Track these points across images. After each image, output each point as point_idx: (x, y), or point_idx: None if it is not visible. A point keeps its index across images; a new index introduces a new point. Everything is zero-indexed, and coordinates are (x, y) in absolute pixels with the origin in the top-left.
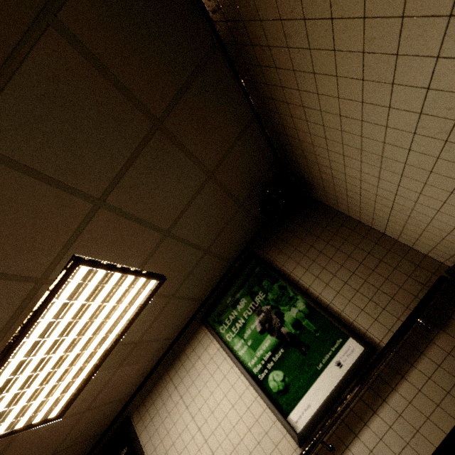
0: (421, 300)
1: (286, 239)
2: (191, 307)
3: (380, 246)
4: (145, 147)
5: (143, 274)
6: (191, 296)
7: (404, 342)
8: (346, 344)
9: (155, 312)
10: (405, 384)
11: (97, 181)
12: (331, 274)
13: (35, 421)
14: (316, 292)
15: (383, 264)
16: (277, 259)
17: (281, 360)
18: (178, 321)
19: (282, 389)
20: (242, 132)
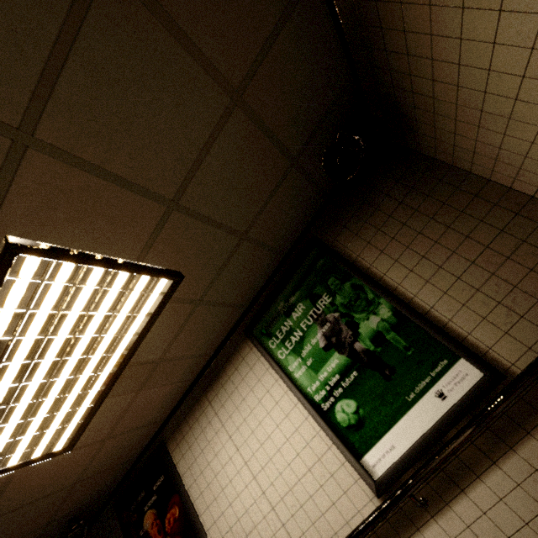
0: None
1: (364, 216)
2: (230, 315)
3: (524, 217)
4: (88, 13)
5: (144, 270)
6: (228, 300)
7: None
8: (454, 367)
9: (177, 323)
10: None
11: (1, 87)
12: (435, 266)
13: (34, 457)
14: (409, 293)
15: (527, 246)
16: (350, 246)
17: (354, 386)
18: (213, 334)
19: (354, 424)
20: (291, 6)
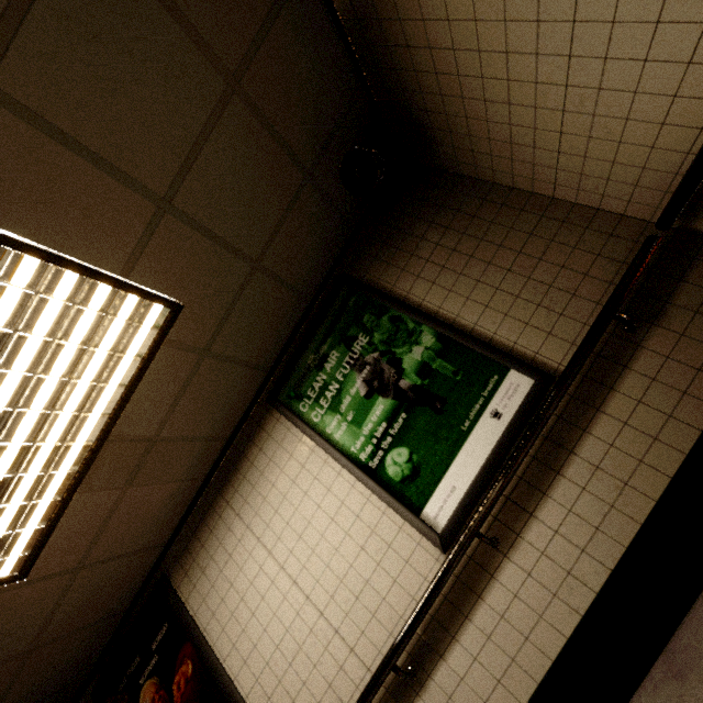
0: (620, 281)
1: (395, 242)
2: (248, 380)
3: (549, 218)
4: None
5: (130, 286)
6: (243, 357)
7: (596, 357)
8: (505, 381)
9: (177, 381)
10: (602, 419)
11: None
12: (473, 281)
13: None
14: (450, 314)
15: (555, 245)
16: (384, 277)
17: (404, 430)
18: (227, 406)
19: (409, 474)
20: None
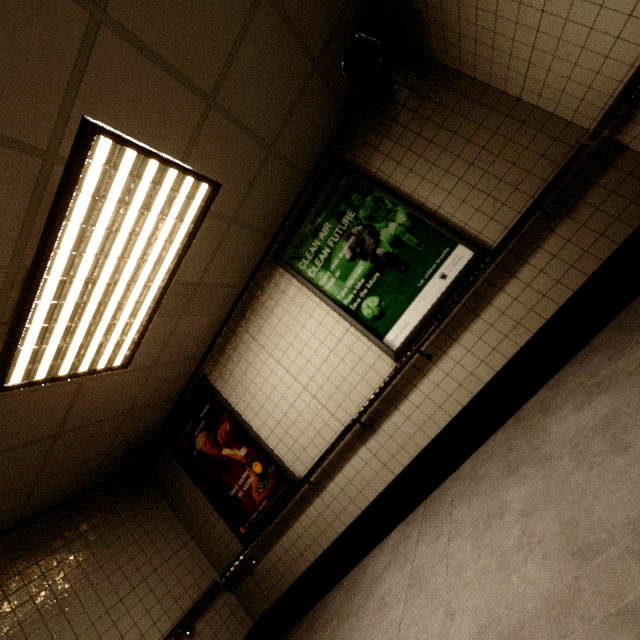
0: (551, 181)
1: (382, 130)
2: (259, 244)
3: (512, 119)
4: None
5: (189, 170)
6: (257, 225)
7: (520, 238)
8: (454, 253)
9: (213, 242)
10: (514, 282)
11: None
12: (443, 171)
13: (99, 367)
14: (421, 198)
15: (512, 144)
16: (370, 162)
17: (377, 285)
18: (244, 263)
19: (378, 315)
20: None
